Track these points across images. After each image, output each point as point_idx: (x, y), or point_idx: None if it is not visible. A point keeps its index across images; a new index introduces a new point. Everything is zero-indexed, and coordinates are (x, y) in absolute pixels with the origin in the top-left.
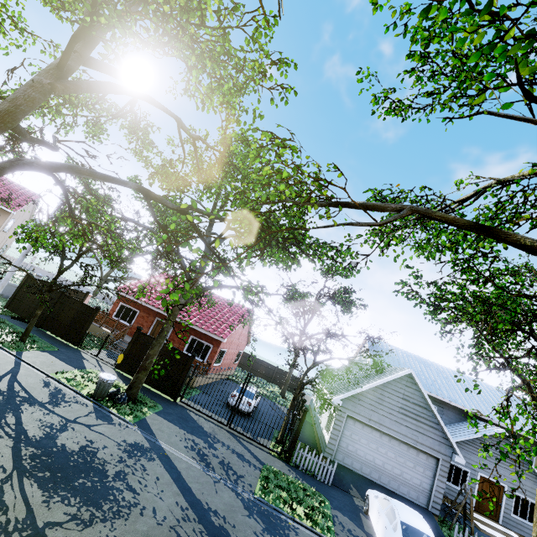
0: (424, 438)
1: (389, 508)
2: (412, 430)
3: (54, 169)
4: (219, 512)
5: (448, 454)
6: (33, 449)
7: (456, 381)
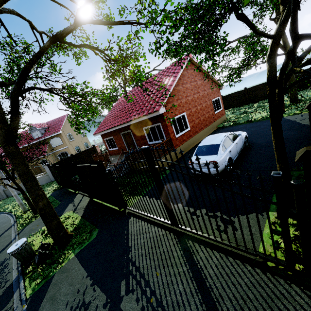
0: None
1: None
2: None
3: None
4: None
5: None
6: None
7: None
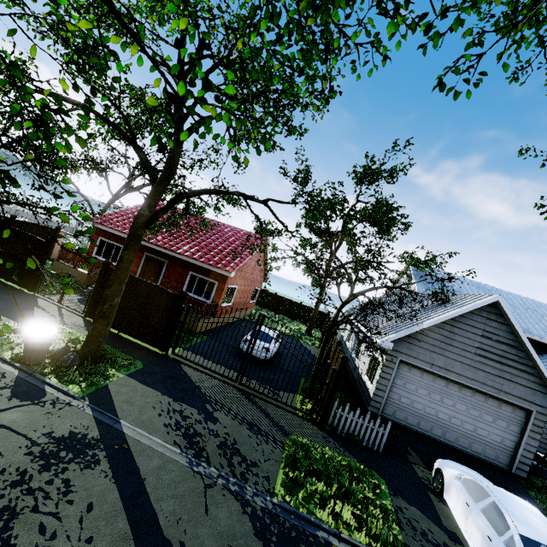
0: (512, 386)
1: (478, 493)
2: (493, 377)
3: None
4: None
5: (546, 405)
6: None
7: (524, 308)
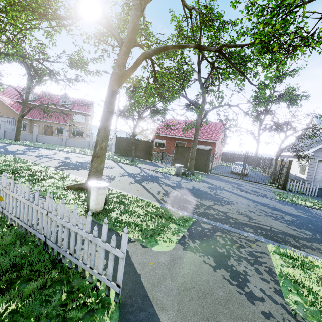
0: None
1: None
2: None
3: (158, 52)
4: (268, 204)
5: None
6: (178, 188)
7: None
